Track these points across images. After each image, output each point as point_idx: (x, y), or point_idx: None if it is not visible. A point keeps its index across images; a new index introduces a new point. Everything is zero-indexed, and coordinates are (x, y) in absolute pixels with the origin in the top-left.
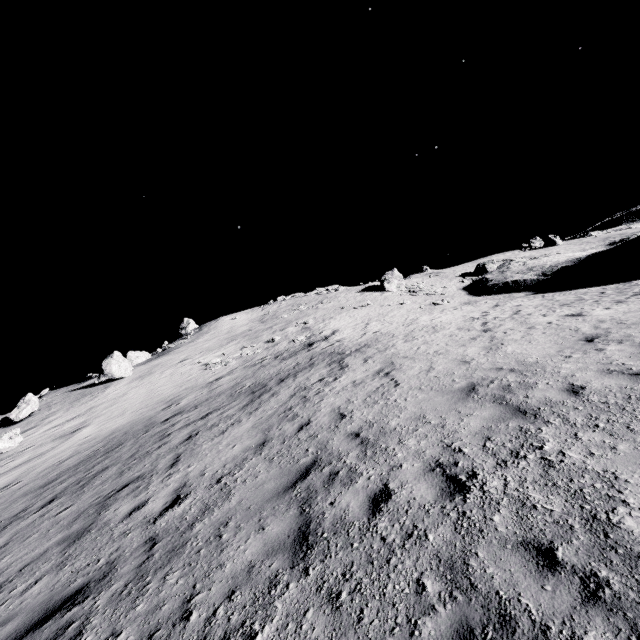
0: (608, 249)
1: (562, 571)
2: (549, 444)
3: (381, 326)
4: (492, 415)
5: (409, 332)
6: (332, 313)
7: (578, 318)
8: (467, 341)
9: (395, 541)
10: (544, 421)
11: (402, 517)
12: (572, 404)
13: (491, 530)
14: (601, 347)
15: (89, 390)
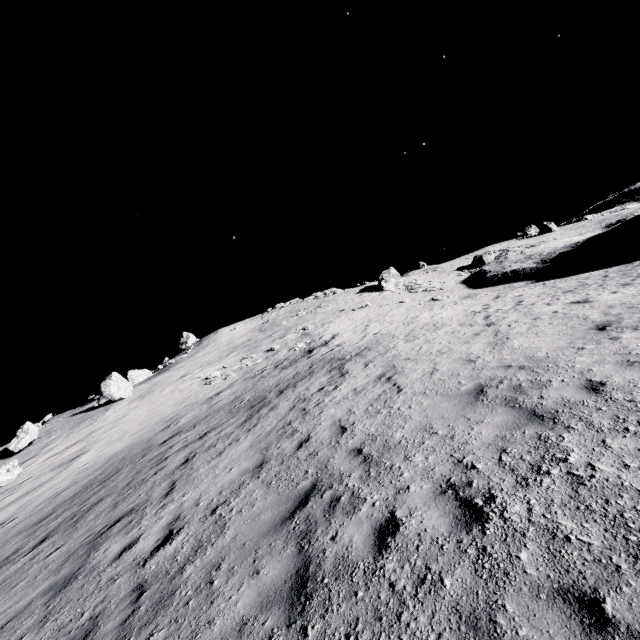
0: (606, 231)
1: (615, 634)
2: (574, 455)
3: (381, 327)
4: (505, 421)
5: (410, 331)
6: (331, 317)
7: (585, 305)
8: (470, 337)
9: (406, 588)
10: (565, 426)
11: (412, 555)
12: (594, 404)
13: (519, 572)
14: (615, 335)
15: (89, 414)
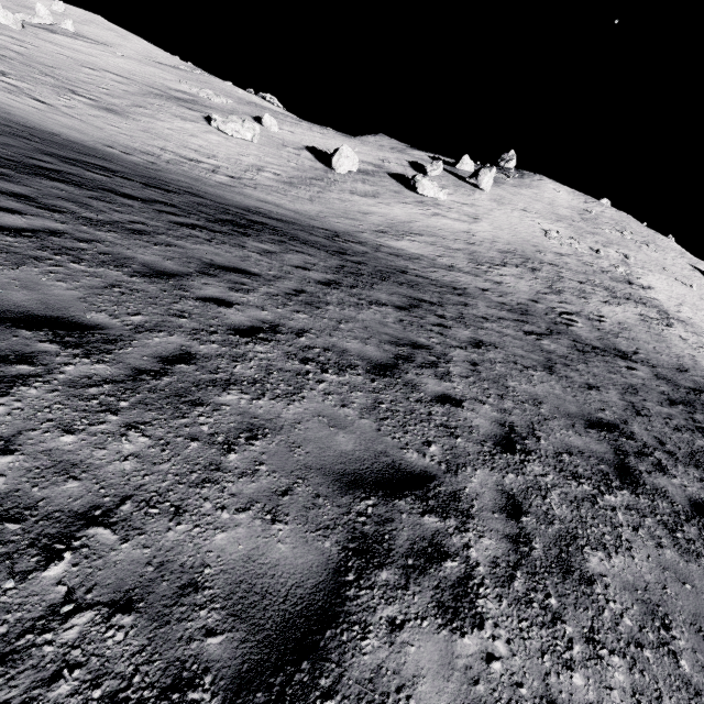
0: None
1: None
2: None
3: (693, 316)
4: None
5: None
6: (653, 266)
7: None
8: None
9: None
10: None
11: None
12: None
13: None
14: None
15: (460, 182)
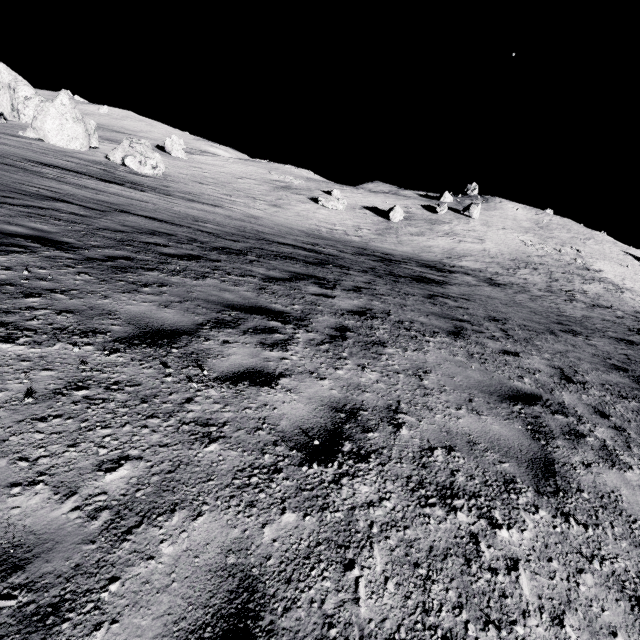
0: None
1: None
2: None
3: (633, 286)
4: None
5: None
6: (598, 256)
7: None
8: None
9: None
10: None
11: None
12: None
13: None
14: None
15: (458, 215)
